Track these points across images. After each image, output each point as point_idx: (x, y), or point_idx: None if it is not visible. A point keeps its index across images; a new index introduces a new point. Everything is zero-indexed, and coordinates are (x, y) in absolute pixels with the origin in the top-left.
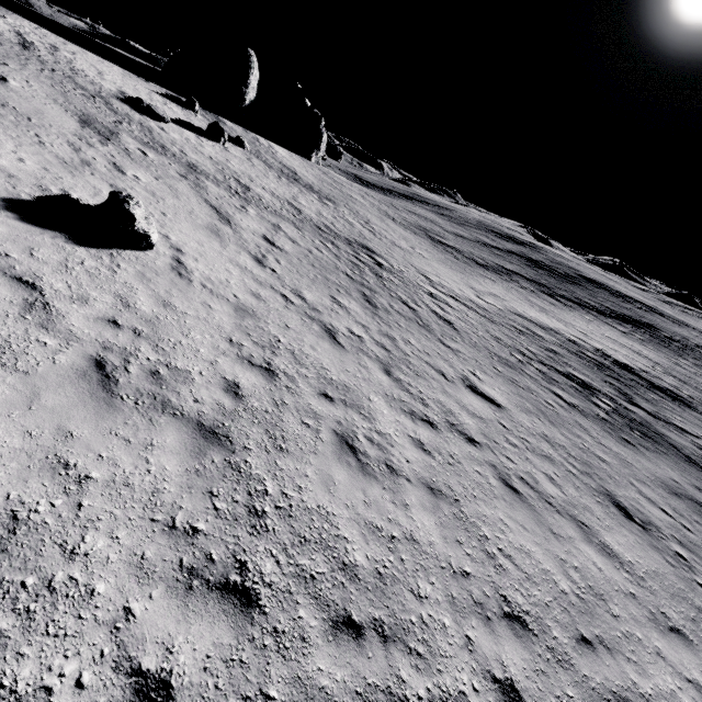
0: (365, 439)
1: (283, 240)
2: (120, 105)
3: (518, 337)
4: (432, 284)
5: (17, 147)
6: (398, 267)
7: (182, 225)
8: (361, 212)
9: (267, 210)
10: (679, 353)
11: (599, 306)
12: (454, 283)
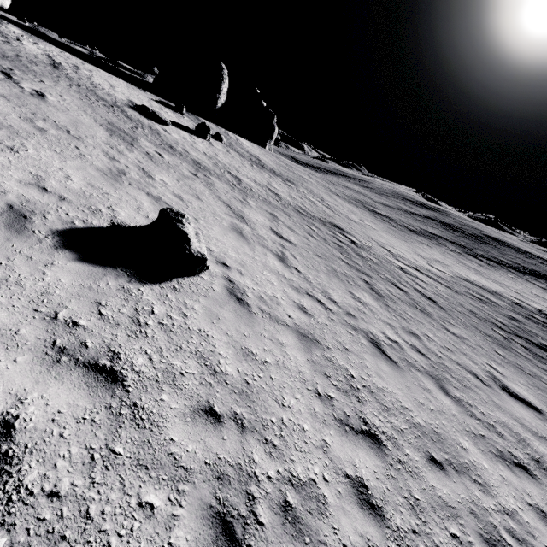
0: (509, 536)
1: (285, 231)
2: (132, 112)
3: (482, 306)
4: (395, 257)
5: (62, 163)
6: (365, 242)
7: (214, 230)
8: (314, 190)
9: (259, 199)
10: None
11: (512, 263)
12: (407, 253)
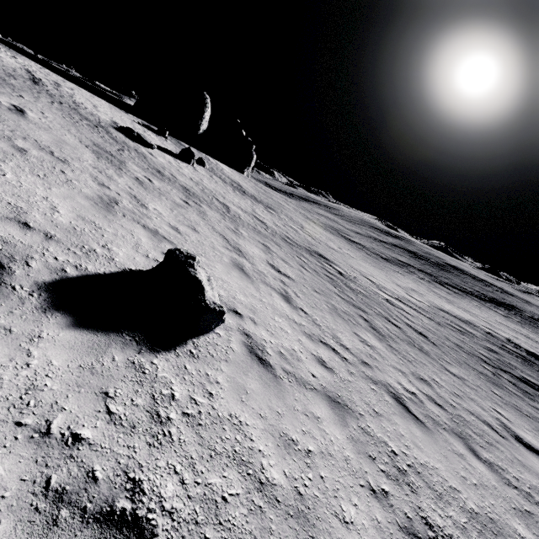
0: None
1: (281, 263)
2: (117, 134)
3: (464, 339)
4: (379, 287)
5: (46, 190)
6: (350, 272)
7: (217, 268)
8: (293, 217)
9: (250, 228)
10: None
11: (473, 291)
12: (386, 282)
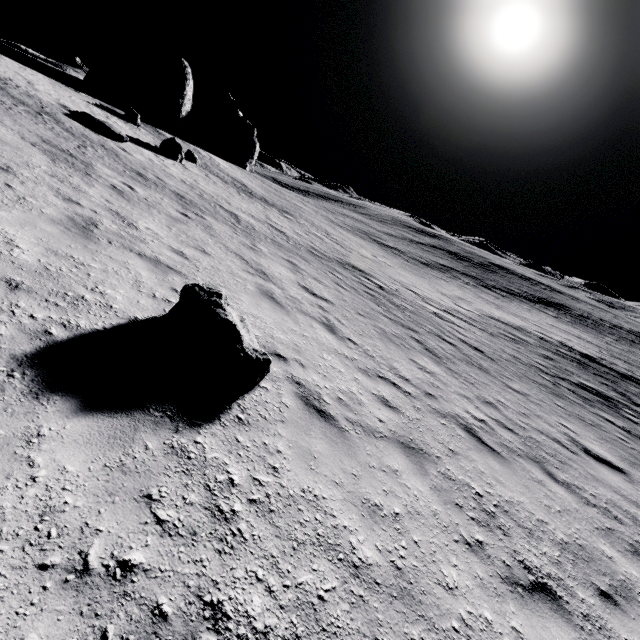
0: None
1: (314, 284)
2: (70, 123)
3: (519, 348)
4: (424, 300)
5: None
6: (391, 285)
7: (243, 301)
8: (315, 222)
9: (268, 241)
10: (598, 331)
11: (521, 292)
12: (431, 292)
